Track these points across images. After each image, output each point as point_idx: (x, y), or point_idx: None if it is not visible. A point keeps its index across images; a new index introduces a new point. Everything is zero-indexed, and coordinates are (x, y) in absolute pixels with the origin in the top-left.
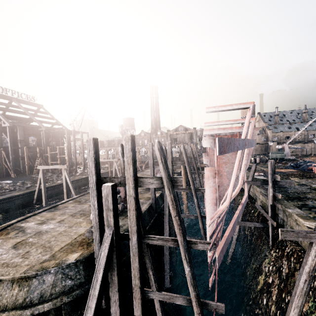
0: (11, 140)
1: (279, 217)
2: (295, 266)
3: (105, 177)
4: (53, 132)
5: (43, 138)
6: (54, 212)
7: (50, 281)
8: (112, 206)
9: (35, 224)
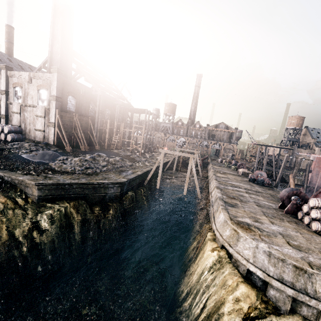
0: (98, 111)
1: None
2: None
3: None
4: (128, 108)
5: (117, 112)
6: (238, 208)
7: None
8: None
9: (255, 222)
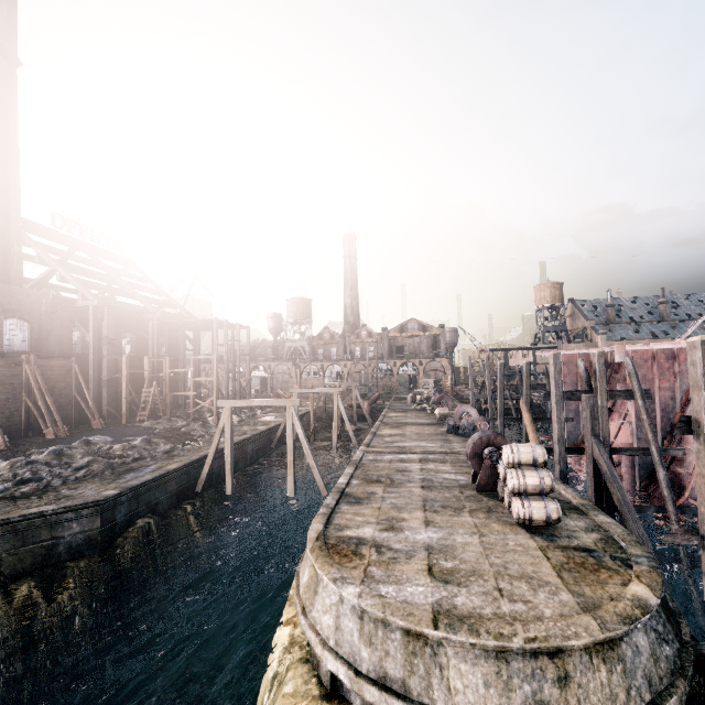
0: (95, 340)
1: None
2: None
3: None
4: (176, 322)
5: (152, 335)
6: (367, 505)
7: (645, 648)
8: None
9: (383, 532)
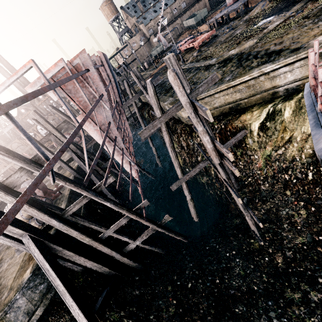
0: None
1: None
2: (186, 138)
3: None
4: None
5: None
6: None
7: (24, 302)
8: None
9: None
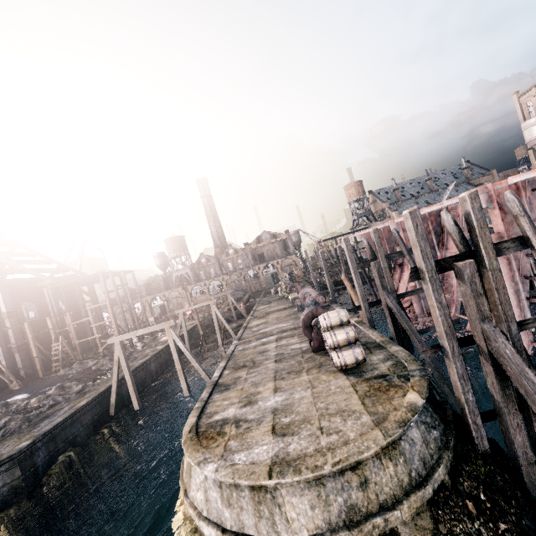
0: None
1: None
2: None
3: (437, 261)
4: (68, 283)
5: (49, 299)
6: (233, 389)
7: (419, 438)
8: (482, 289)
9: (242, 408)
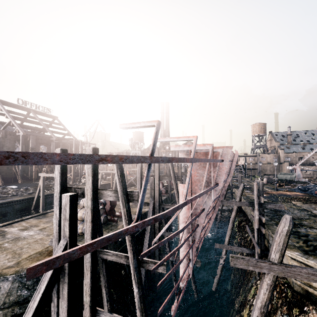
0: (22, 148)
1: (269, 244)
2: (277, 302)
3: (71, 187)
4: (62, 142)
5: (53, 147)
6: (40, 219)
7: (6, 289)
8: (69, 216)
9: (18, 230)
